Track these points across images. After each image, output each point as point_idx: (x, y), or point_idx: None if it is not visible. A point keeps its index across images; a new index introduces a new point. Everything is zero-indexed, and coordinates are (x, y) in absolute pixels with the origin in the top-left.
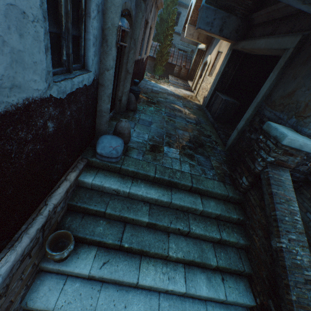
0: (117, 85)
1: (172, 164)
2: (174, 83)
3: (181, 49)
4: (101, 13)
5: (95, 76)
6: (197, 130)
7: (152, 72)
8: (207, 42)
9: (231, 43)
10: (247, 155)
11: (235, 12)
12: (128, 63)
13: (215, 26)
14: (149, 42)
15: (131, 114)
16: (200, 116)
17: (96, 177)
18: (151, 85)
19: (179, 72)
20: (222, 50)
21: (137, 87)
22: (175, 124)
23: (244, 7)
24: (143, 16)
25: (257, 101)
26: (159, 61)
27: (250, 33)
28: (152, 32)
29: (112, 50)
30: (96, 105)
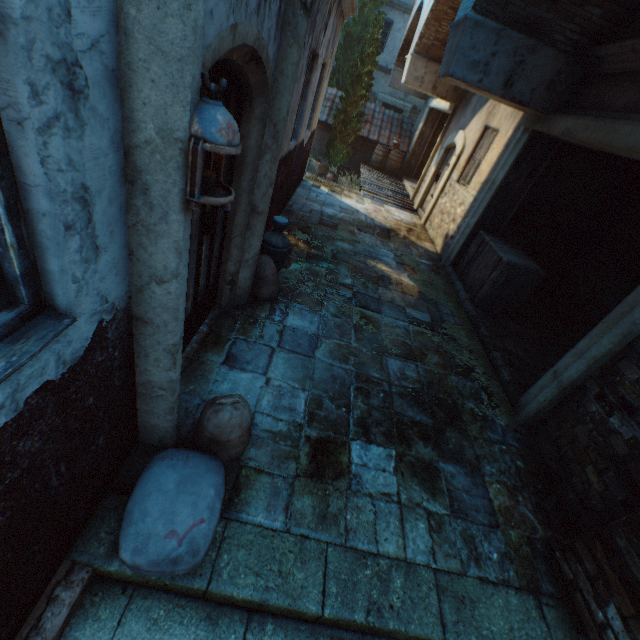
0: (222, 248)
1: (376, 533)
2: (373, 188)
3: (391, 104)
4: (101, 89)
5: (109, 310)
6: (436, 351)
7: (324, 156)
8: (456, 96)
9: (528, 115)
10: (621, 527)
11: (553, 37)
12: (255, 188)
13: (493, 72)
14: (318, 98)
15: (264, 312)
16: (441, 296)
17: (118, 639)
18: (321, 199)
19: (383, 160)
20: (498, 126)
21: (283, 237)
22: (380, 336)
23: (578, 25)
24: (305, 44)
25: (633, 319)
26: (339, 134)
27: (592, 97)
28: (327, 75)
29: (168, 220)
30: (130, 374)
